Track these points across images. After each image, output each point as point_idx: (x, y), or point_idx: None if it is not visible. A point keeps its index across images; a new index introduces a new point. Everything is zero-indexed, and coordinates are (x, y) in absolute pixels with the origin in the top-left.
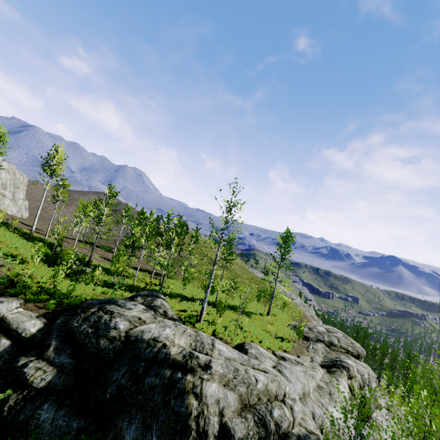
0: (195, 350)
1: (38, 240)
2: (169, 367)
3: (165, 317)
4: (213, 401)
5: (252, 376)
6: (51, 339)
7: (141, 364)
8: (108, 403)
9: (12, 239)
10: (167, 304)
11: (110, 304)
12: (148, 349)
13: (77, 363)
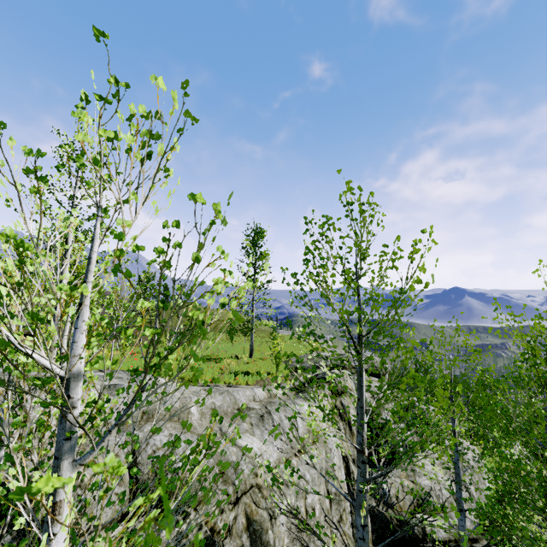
0: None
1: None
2: None
3: None
4: None
5: None
6: None
7: None
8: None
9: None
10: None
11: None
12: None
13: None
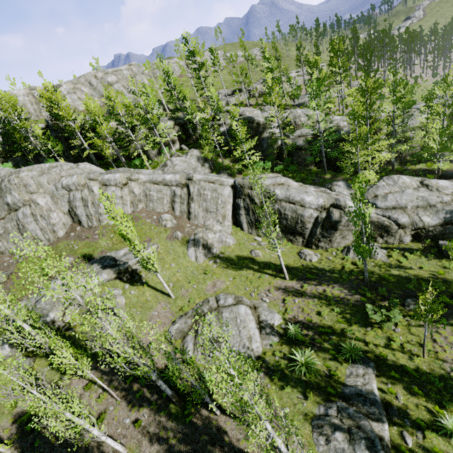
0: None
1: None
2: None
3: None
4: None
5: None
6: None
7: None
8: None
9: None
10: None
11: None
12: None
13: None
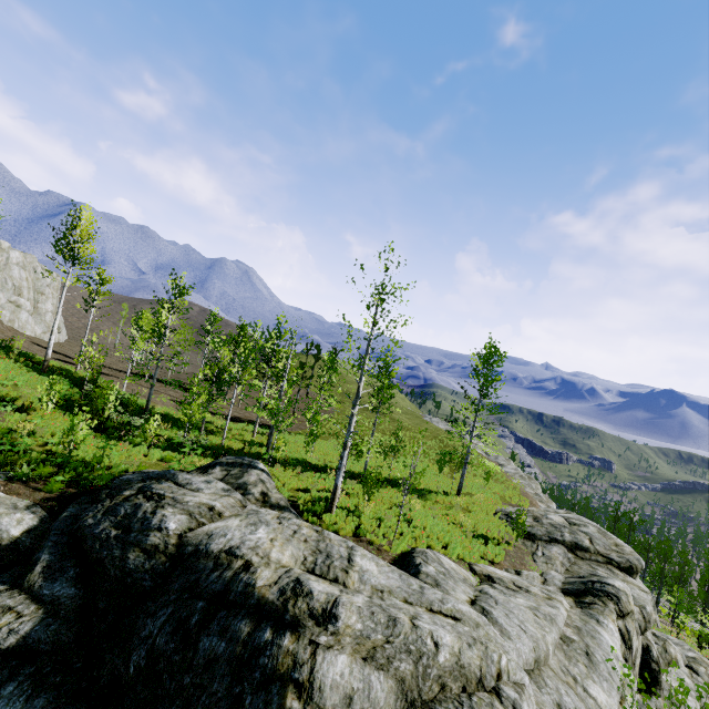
0: (313, 573)
1: (60, 373)
2: (249, 615)
3: (263, 505)
4: (337, 701)
5: (427, 635)
6: (41, 550)
7: (198, 606)
8: (131, 685)
9: (9, 372)
10: (269, 480)
11: (160, 482)
12: (216, 573)
13: (86, 596)
